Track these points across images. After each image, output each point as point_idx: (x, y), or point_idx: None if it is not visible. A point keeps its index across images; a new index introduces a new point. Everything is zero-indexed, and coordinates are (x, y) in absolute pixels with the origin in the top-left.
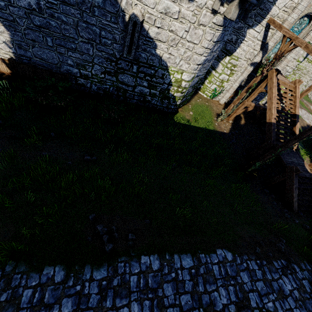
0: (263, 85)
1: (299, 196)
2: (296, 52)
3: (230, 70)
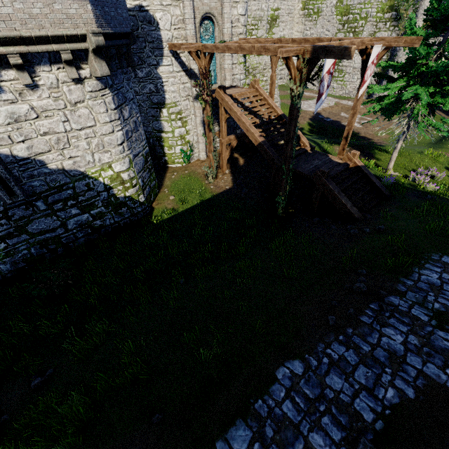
0: (222, 111)
1: (352, 198)
2: (228, 57)
3: (179, 120)
